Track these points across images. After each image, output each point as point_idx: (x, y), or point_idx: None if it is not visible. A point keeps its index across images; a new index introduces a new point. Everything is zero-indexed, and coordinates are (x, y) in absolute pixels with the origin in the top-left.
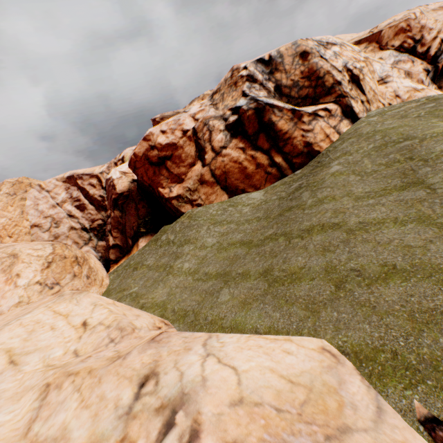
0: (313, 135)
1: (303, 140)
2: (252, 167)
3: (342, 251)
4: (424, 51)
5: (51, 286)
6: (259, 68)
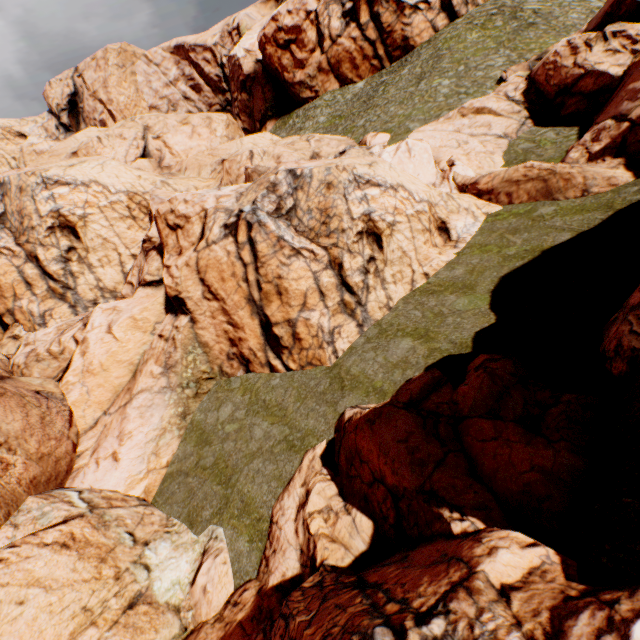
0: (411, 30)
1: (402, 35)
2: (360, 58)
3: (372, 115)
4: None
5: (232, 140)
6: None
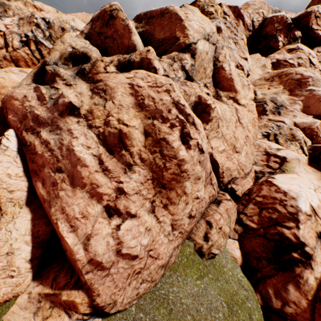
0: None
1: None
2: (31, 63)
3: None
4: None
5: None
6: (43, 23)
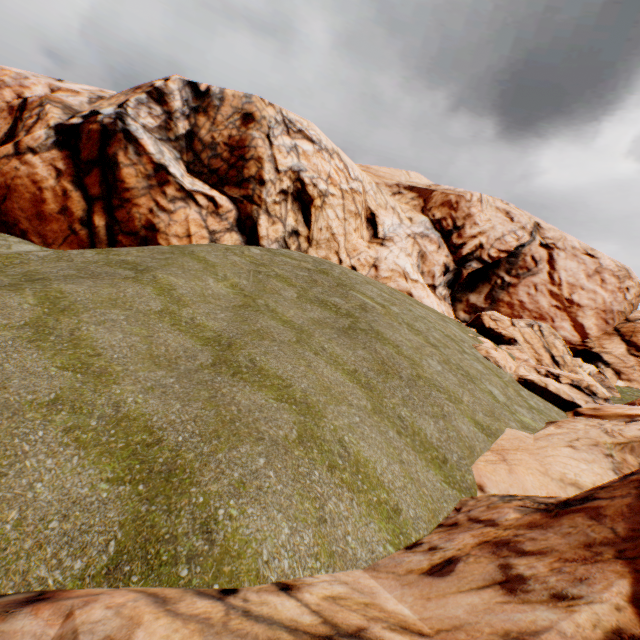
0: (169, 220)
1: (149, 218)
2: (55, 206)
3: None
4: (458, 244)
5: None
6: (186, 93)
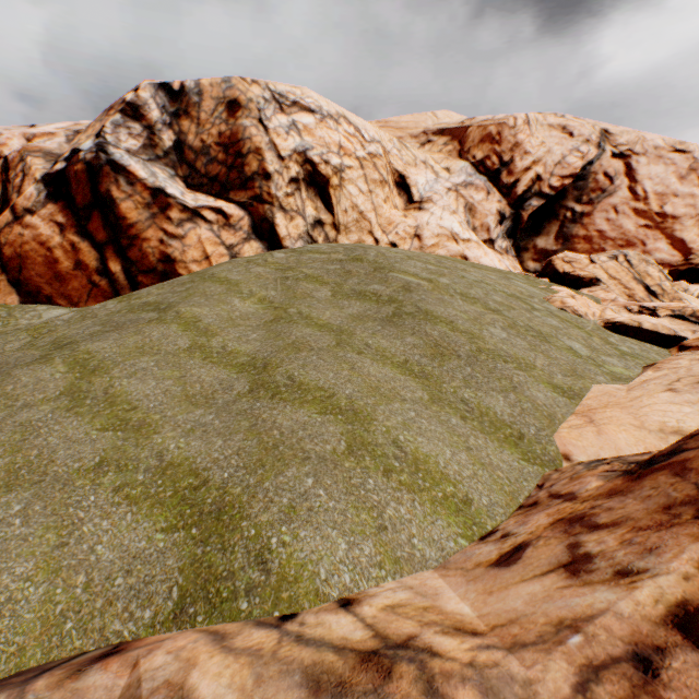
0: (182, 246)
1: (161, 249)
2: (69, 263)
3: None
4: (511, 183)
5: None
6: (160, 98)
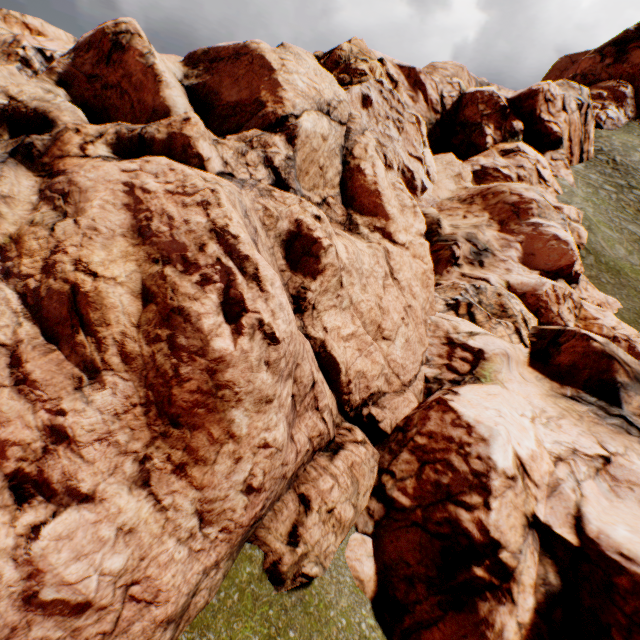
0: None
1: None
2: None
3: None
4: None
5: None
6: (39, 58)
